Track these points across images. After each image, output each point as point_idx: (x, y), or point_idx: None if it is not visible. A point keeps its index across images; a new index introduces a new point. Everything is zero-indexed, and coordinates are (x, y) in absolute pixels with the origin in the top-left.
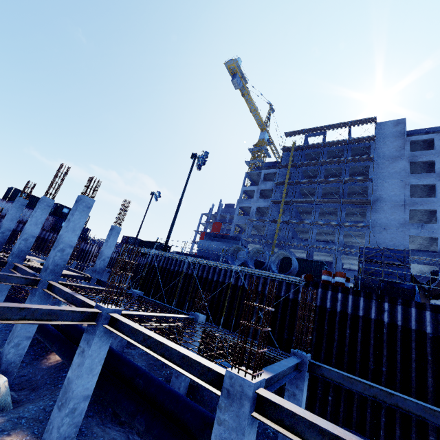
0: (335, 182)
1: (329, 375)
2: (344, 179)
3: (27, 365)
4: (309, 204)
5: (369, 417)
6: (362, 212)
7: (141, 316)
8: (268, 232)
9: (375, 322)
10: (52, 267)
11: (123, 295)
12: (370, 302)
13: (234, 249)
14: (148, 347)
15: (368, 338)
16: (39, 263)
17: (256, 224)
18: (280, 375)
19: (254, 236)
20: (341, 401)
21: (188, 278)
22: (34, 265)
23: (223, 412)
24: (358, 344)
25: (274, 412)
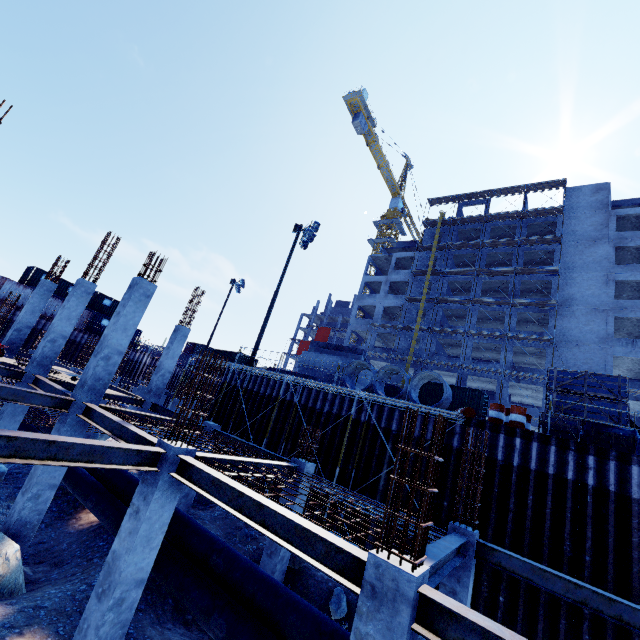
0: (502, 273)
1: (510, 564)
2: (515, 269)
3: (47, 527)
4: (463, 305)
5: (564, 632)
6: (542, 319)
7: (223, 461)
8: (400, 344)
9: (574, 484)
10: (92, 382)
11: (199, 429)
12: (566, 453)
13: (356, 366)
14: (239, 510)
15: (563, 509)
16: (70, 377)
17: (383, 331)
18: (439, 563)
19: (378, 349)
20: (519, 605)
21: (286, 406)
22: (63, 378)
23: (365, 620)
24: (547, 517)
25: (449, 626)
